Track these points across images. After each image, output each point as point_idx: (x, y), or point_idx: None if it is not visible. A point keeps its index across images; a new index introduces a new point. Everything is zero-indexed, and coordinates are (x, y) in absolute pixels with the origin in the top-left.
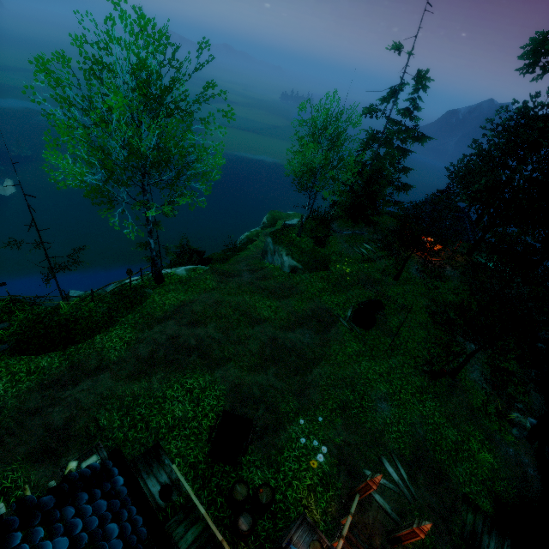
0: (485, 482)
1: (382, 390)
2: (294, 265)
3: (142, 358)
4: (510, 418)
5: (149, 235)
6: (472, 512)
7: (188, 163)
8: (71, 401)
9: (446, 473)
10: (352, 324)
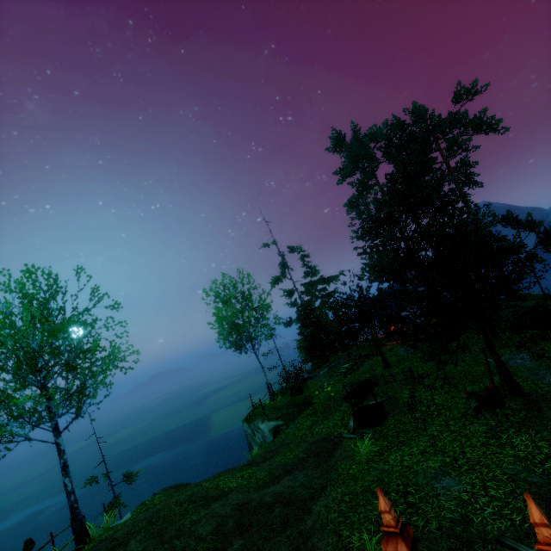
0: None
1: (433, 467)
2: (274, 425)
3: None
4: None
5: (63, 472)
6: None
7: (83, 351)
8: None
9: None
10: (361, 430)
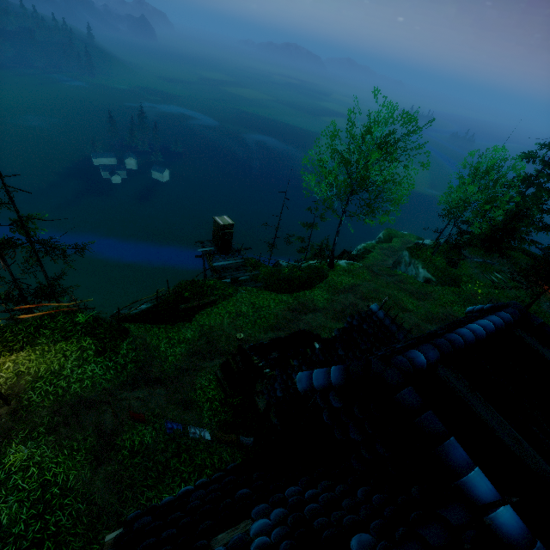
0: None
1: None
2: (428, 277)
3: (337, 311)
4: None
5: (337, 234)
6: None
7: (392, 192)
8: (306, 322)
9: None
10: None
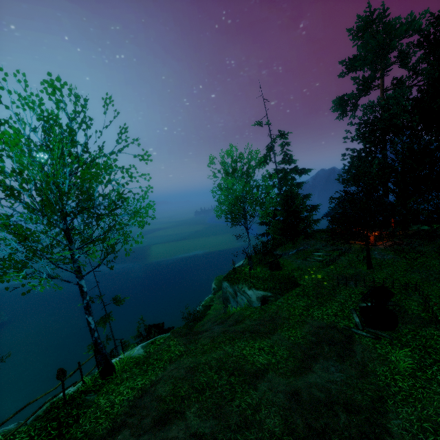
0: None
1: None
2: (262, 295)
3: None
4: None
5: (86, 311)
6: None
7: (114, 201)
8: None
9: None
10: (372, 330)
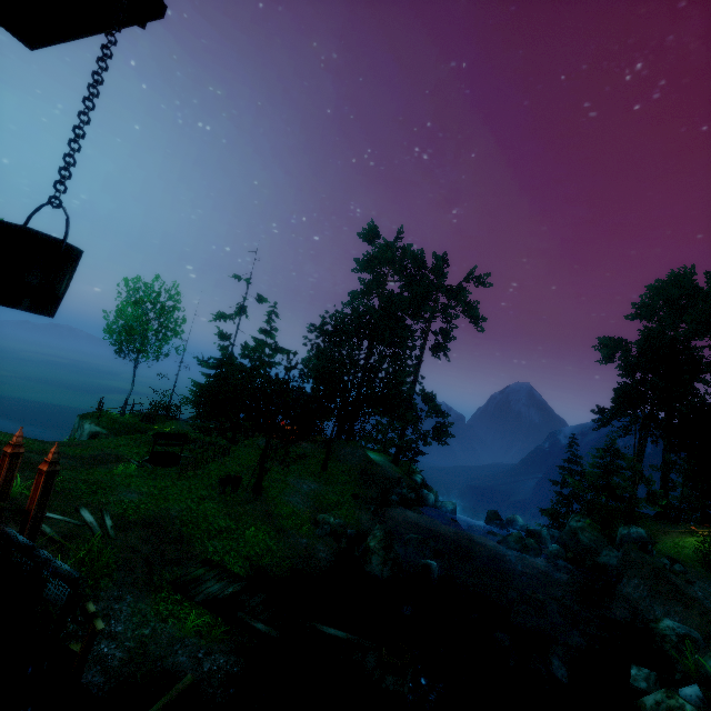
0: (251, 557)
1: (142, 490)
2: (97, 431)
3: None
4: (317, 521)
5: None
6: (207, 568)
7: None
8: None
9: (189, 541)
10: (147, 463)
